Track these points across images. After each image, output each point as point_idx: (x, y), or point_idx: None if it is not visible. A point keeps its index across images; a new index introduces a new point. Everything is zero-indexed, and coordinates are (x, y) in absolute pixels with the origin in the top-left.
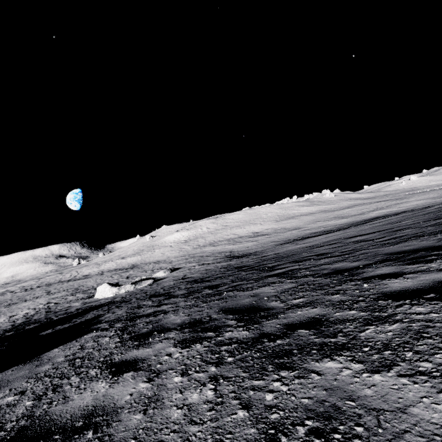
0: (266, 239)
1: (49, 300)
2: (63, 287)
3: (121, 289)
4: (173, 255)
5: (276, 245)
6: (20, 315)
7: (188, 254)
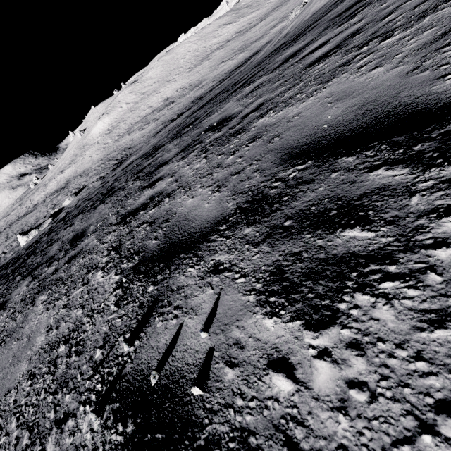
0: (165, 114)
1: (4, 249)
2: (16, 228)
3: (29, 236)
4: (97, 158)
5: (153, 135)
6: None
7: (107, 154)
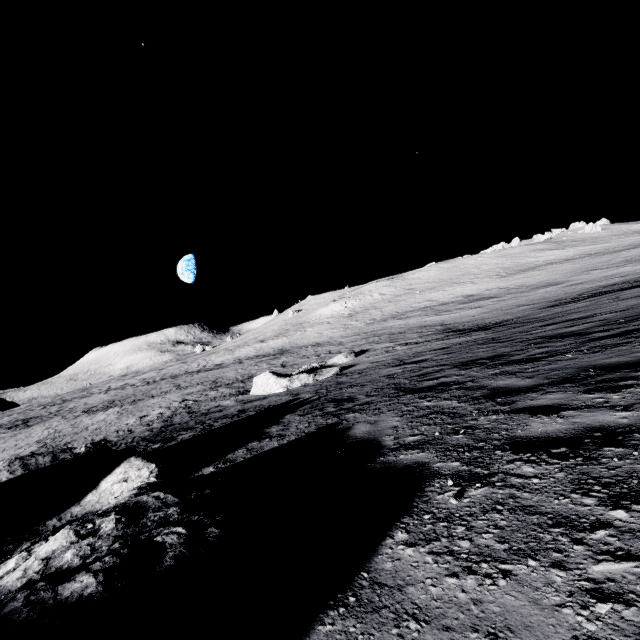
0: (498, 303)
1: (183, 396)
2: (194, 380)
3: (294, 381)
4: (336, 334)
5: (541, 308)
6: (153, 416)
7: (363, 332)
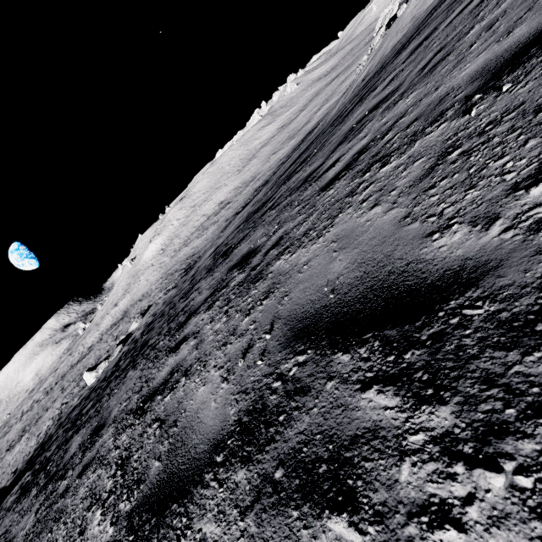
0: (225, 214)
1: (62, 400)
2: (72, 376)
3: (99, 370)
4: (154, 278)
5: (221, 233)
6: (44, 432)
7: (166, 271)
